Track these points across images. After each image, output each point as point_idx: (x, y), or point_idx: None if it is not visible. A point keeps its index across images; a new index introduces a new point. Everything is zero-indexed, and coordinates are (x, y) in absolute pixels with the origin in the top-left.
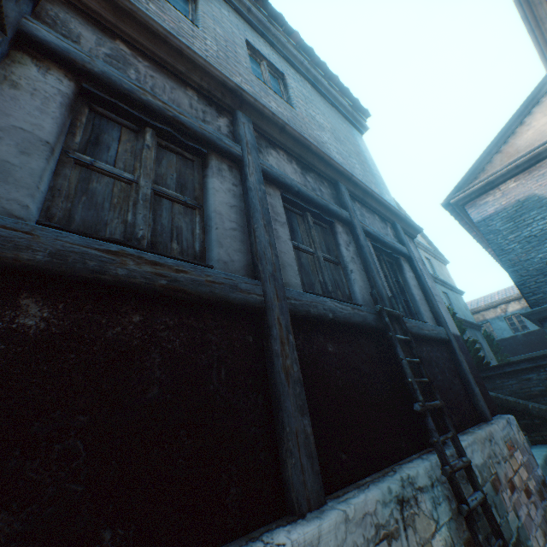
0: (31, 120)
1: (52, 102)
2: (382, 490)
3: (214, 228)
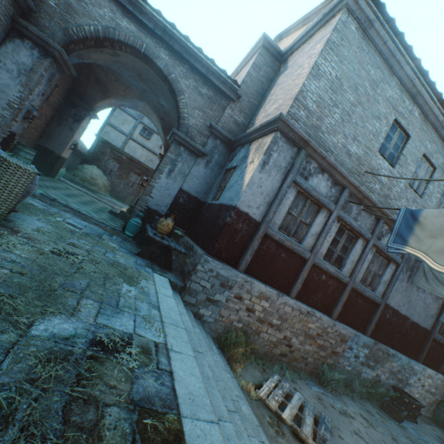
0: None
1: None
2: None
3: None
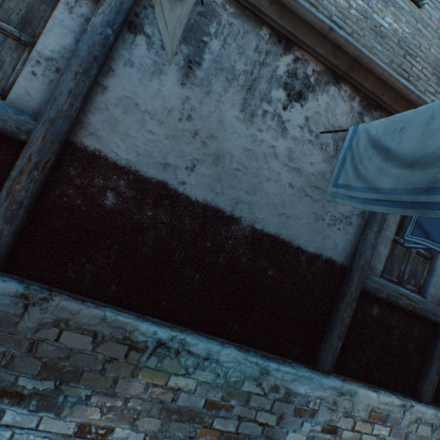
0: (389, 230)
1: (397, 216)
2: None
3: (435, 276)
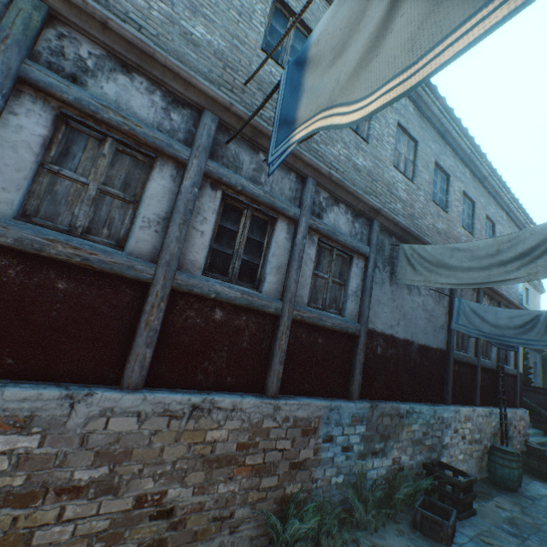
0: None
1: None
2: (487, 409)
3: (470, 342)
